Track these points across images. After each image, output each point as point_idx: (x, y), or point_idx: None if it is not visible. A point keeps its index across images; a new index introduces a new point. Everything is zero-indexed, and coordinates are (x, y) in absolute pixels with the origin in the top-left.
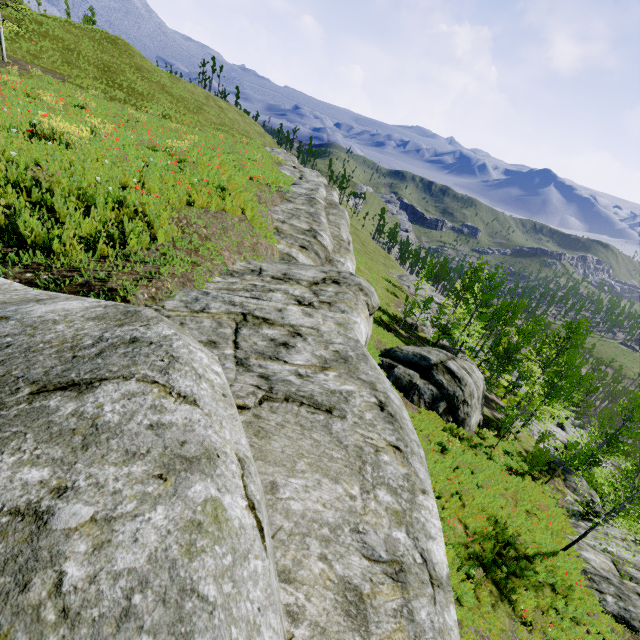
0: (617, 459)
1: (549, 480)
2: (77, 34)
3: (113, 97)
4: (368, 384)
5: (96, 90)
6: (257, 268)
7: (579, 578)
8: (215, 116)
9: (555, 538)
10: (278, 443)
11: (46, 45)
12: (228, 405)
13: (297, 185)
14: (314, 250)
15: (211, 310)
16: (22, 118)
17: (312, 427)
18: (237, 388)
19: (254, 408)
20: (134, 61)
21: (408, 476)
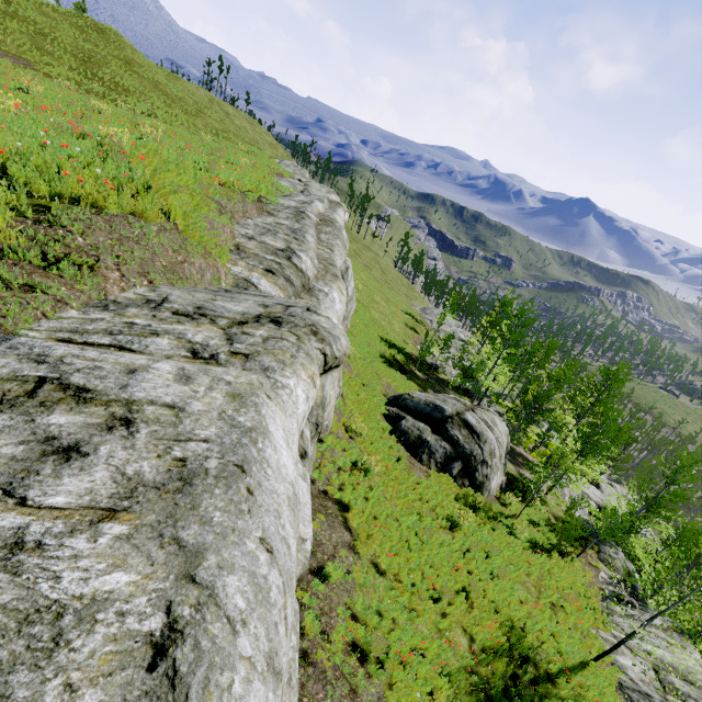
0: (658, 527)
1: (581, 554)
2: (55, 18)
3: (89, 90)
4: (184, 558)
5: (69, 81)
6: (160, 297)
7: (614, 700)
8: (217, 121)
9: (585, 641)
10: None
11: (13, 26)
12: None
13: (288, 197)
14: (285, 275)
15: None
16: None
17: None
18: None
19: None
20: (124, 53)
21: None
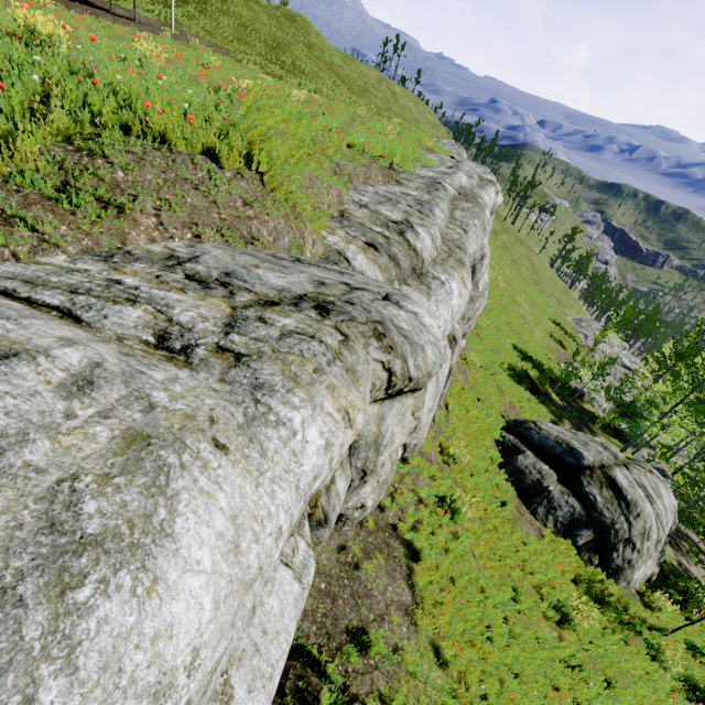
0: None
1: None
2: (258, 12)
3: (270, 73)
4: None
5: (255, 65)
6: (190, 255)
7: None
8: (381, 100)
9: None
10: None
11: (223, 22)
12: None
13: (428, 167)
14: (390, 252)
15: None
16: None
17: None
18: None
19: None
20: (308, 39)
21: None
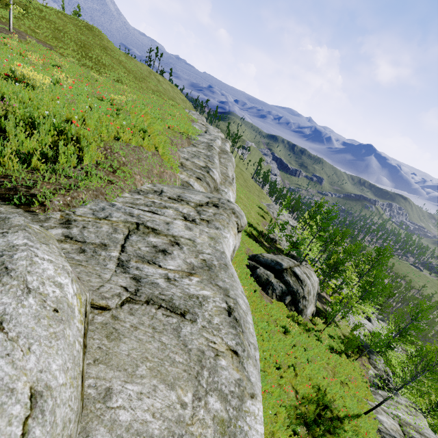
0: (405, 346)
1: (358, 358)
2: (66, 21)
3: (84, 64)
4: (223, 290)
5: (73, 58)
6: (159, 190)
7: (375, 436)
8: (153, 85)
9: (360, 404)
10: (126, 345)
11: (43, 25)
12: (55, 321)
13: (201, 136)
14: (206, 181)
15: (112, 218)
16: (6, 66)
17: (163, 330)
18: (106, 289)
19: (114, 309)
20: (103, 43)
21: (240, 381)
